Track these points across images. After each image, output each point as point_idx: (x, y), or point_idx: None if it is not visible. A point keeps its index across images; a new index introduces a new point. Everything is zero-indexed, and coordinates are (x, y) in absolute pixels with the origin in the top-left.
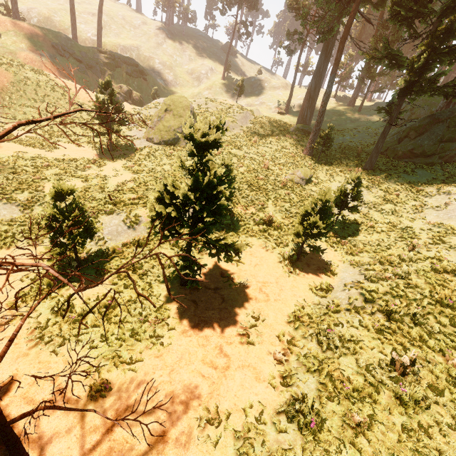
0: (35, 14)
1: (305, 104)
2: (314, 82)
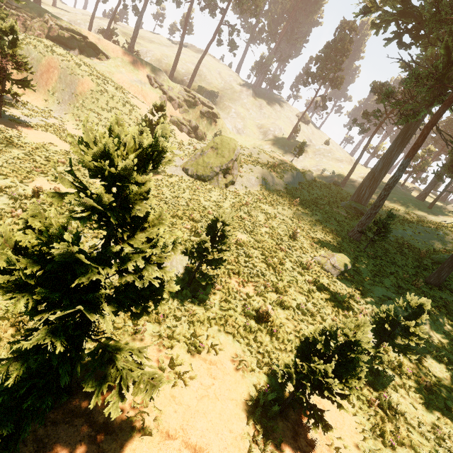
0: (151, 55)
1: (365, 182)
2: (382, 163)
